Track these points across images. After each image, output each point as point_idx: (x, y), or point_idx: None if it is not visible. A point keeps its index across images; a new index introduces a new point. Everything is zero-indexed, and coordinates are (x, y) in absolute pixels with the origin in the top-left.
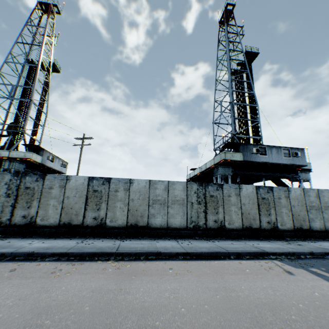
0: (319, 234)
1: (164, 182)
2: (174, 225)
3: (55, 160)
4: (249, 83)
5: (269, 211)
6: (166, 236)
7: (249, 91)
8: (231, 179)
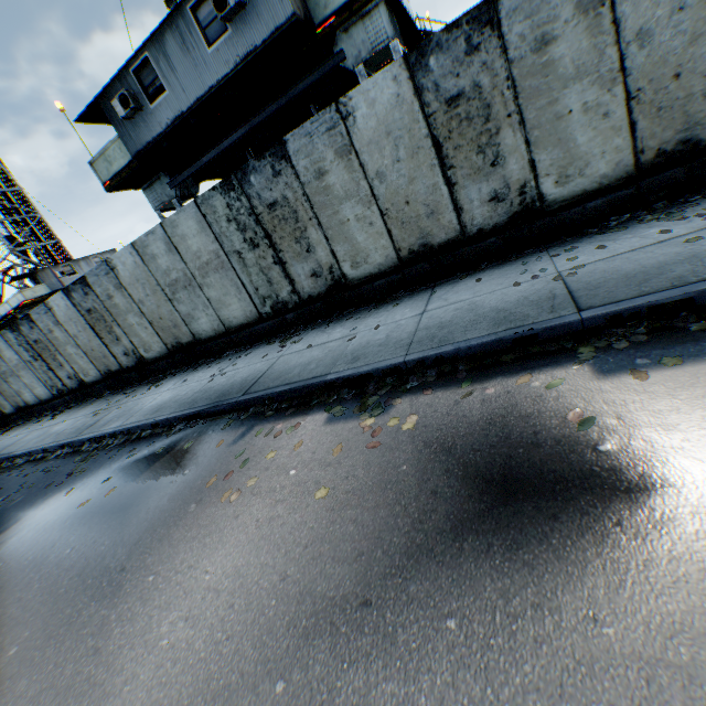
0: (217, 343)
1: None
2: (44, 397)
3: (78, 268)
4: None
5: (114, 331)
6: (48, 412)
7: None
8: None
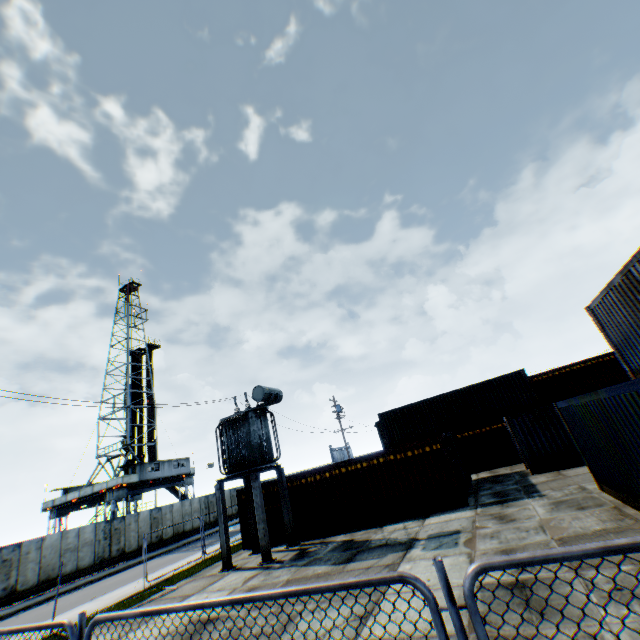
0: (189, 532)
1: (76, 528)
2: (84, 565)
3: None
4: (149, 377)
5: (159, 526)
6: (78, 577)
7: (149, 387)
8: None
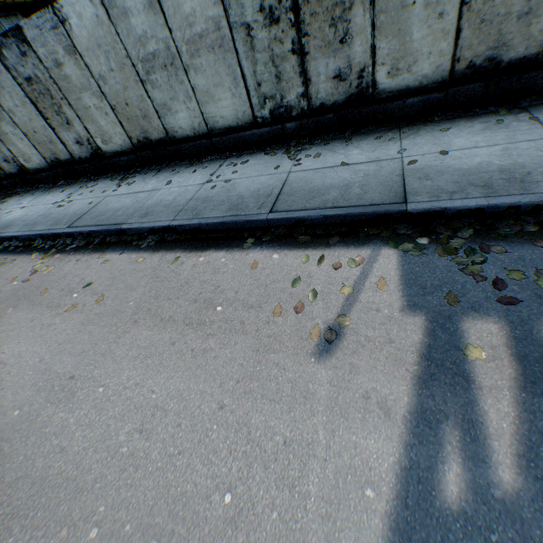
0: None
1: None
2: (221, 122)
3: None
4: None
5: None
6: (214, 152)
7: None
8: None
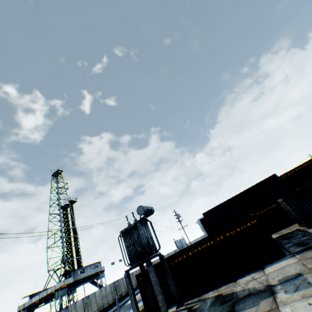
0: (107, 308)
1: None
2: None
3: None
4: (72, 219)
5: (89, 307)
6: None
7: (73, 224)
8: None
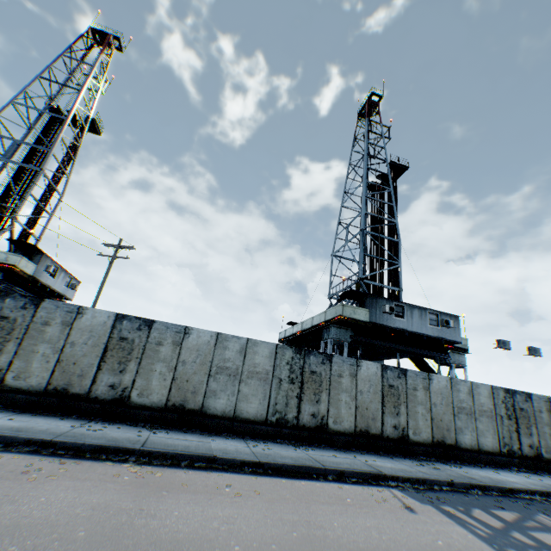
0: (469, 454)
1: (240, 339)
2: (245, 414)
3: (58, 274)
4: (391, 206)
5: (398, 407)
6: (230, 431)
7: (390, 218)
8: (349, 349)
